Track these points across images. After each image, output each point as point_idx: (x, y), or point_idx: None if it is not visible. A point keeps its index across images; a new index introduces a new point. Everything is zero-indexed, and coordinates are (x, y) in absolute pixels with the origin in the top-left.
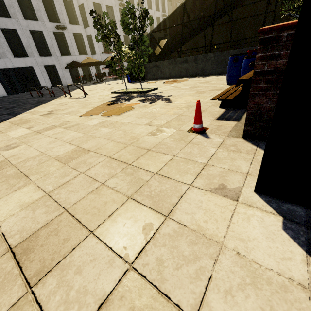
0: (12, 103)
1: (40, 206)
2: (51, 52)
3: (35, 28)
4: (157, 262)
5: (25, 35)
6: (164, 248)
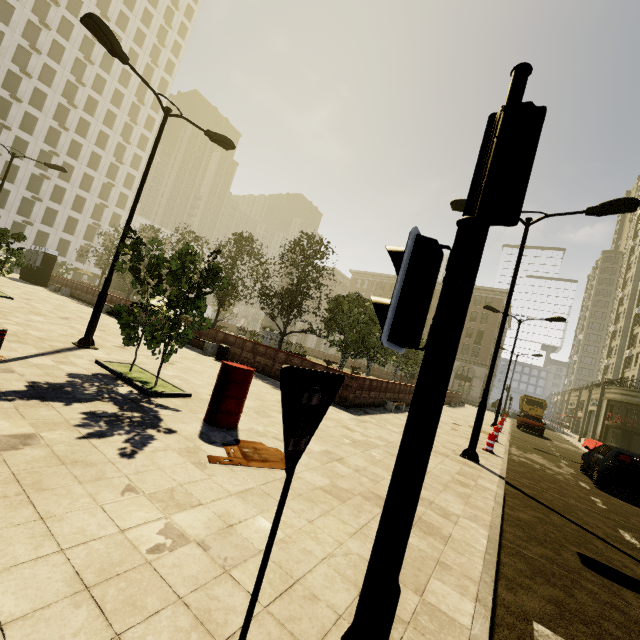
0: None
1: None
2: (68, 255)
3: (67, 238)
4: None
5: (55, 239)
6: None
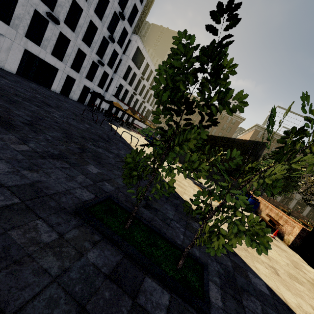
0: (87, 123)
1: (282, 257)
2: (81, 71)
3: (83, 50)
4: (313, 275)
5: (73, 48)
6: (312, 273)
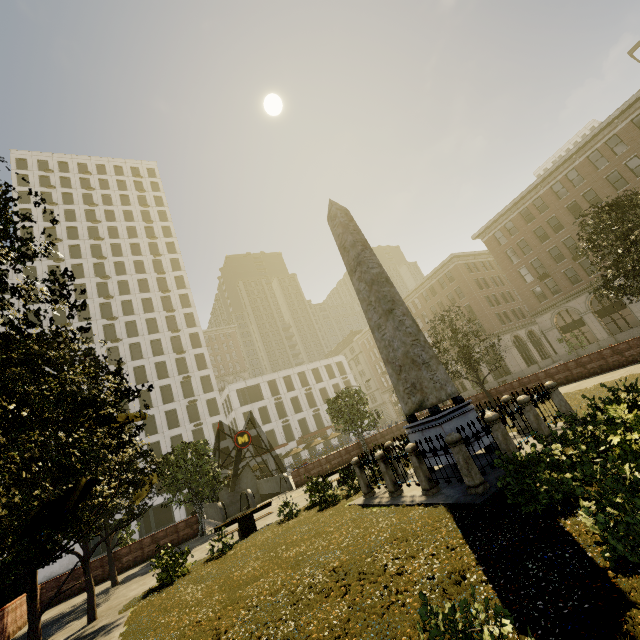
0: None
1: None
2: None
3: None
4: None
5: None
6: None
